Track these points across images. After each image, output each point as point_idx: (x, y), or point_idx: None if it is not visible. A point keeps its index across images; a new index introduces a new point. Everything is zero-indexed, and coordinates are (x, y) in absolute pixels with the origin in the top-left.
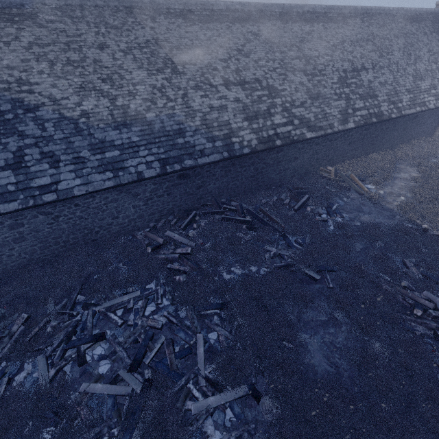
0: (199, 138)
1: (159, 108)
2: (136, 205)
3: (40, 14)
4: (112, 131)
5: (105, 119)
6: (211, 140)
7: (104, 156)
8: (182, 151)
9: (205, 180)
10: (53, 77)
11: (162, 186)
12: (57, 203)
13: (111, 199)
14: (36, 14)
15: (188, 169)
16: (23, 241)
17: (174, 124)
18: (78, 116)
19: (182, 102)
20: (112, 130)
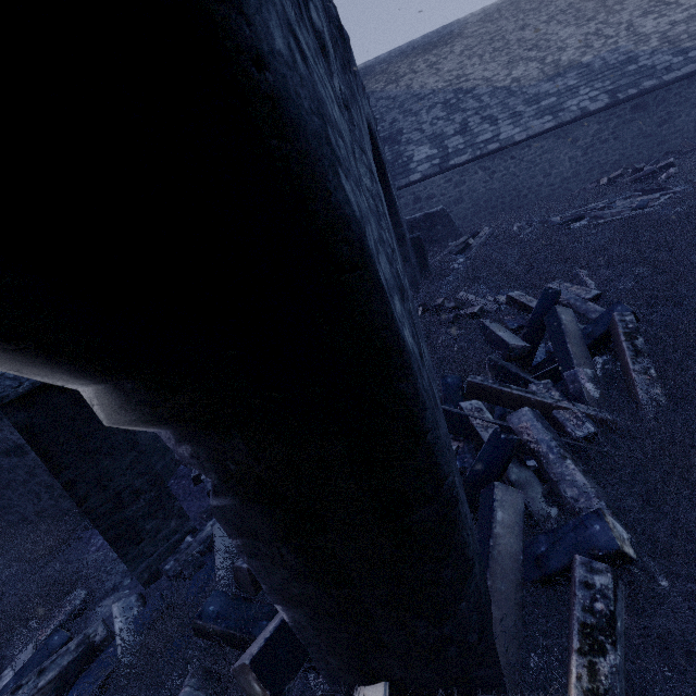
0: (659, 58)
1: (596, 49)
2: (572, 157)
3: (465, 31)
4: (544, 84)
5: (536, 78)
6: (680, 54)
7: (540, 105)
8: (636, 77)
9: (672, 110)
10: (483, 64)
11: (607, 127)
12: (496, 156)
13: (546, 149)
14: (462, 32)
15: (649, 92)
16: (460, 204)
17: (619, 56)
18: (509, 84)
19: (627, 34)
20: (544, 84)
